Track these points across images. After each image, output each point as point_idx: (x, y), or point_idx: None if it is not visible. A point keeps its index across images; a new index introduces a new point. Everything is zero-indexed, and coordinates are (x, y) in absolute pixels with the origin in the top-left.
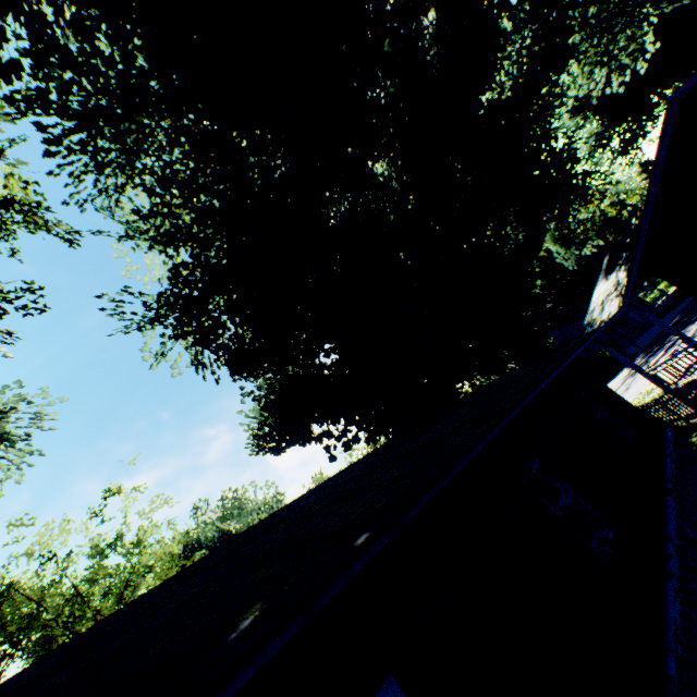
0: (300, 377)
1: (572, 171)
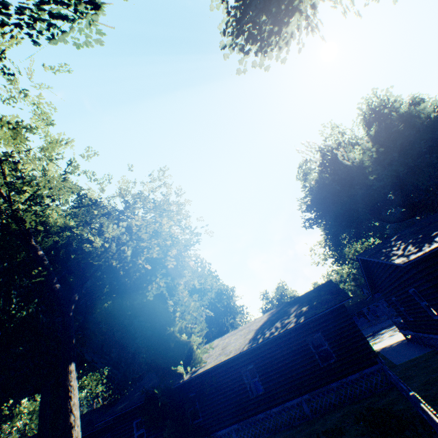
0: (107, 377)
1: (223, 312)
